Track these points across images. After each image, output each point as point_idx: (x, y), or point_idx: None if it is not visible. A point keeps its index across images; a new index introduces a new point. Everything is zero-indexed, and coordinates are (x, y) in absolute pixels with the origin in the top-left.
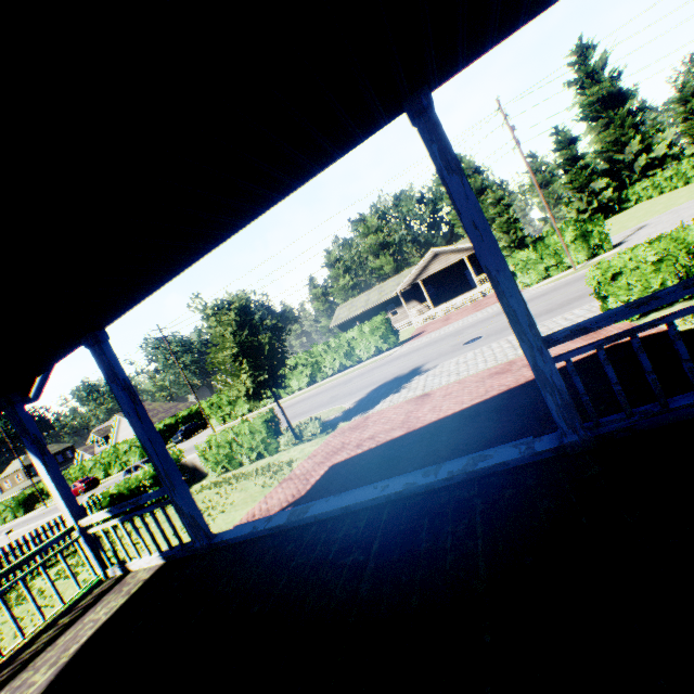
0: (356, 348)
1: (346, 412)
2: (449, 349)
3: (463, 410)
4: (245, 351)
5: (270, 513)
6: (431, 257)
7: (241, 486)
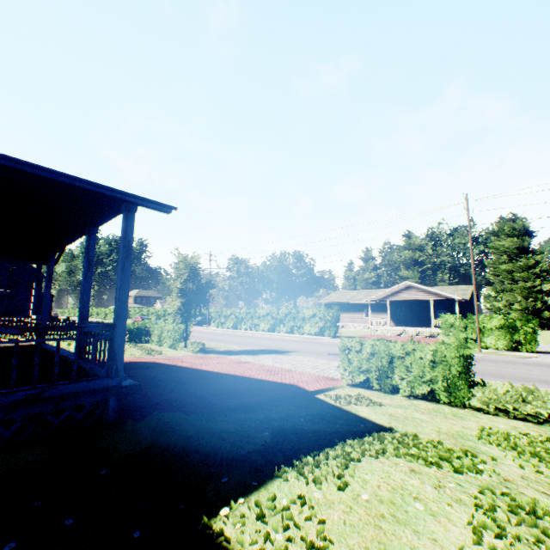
0: (305, 323)
1: (225, 350)
2: (320, 352)
3: (208, 370)
4: (179, 287)
5: (101, 360)
6: (404, 286)
7: (132, 350)
